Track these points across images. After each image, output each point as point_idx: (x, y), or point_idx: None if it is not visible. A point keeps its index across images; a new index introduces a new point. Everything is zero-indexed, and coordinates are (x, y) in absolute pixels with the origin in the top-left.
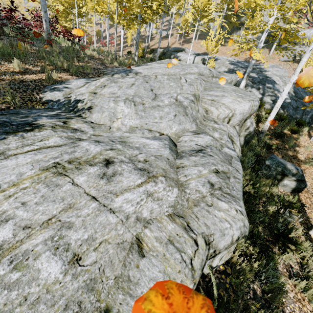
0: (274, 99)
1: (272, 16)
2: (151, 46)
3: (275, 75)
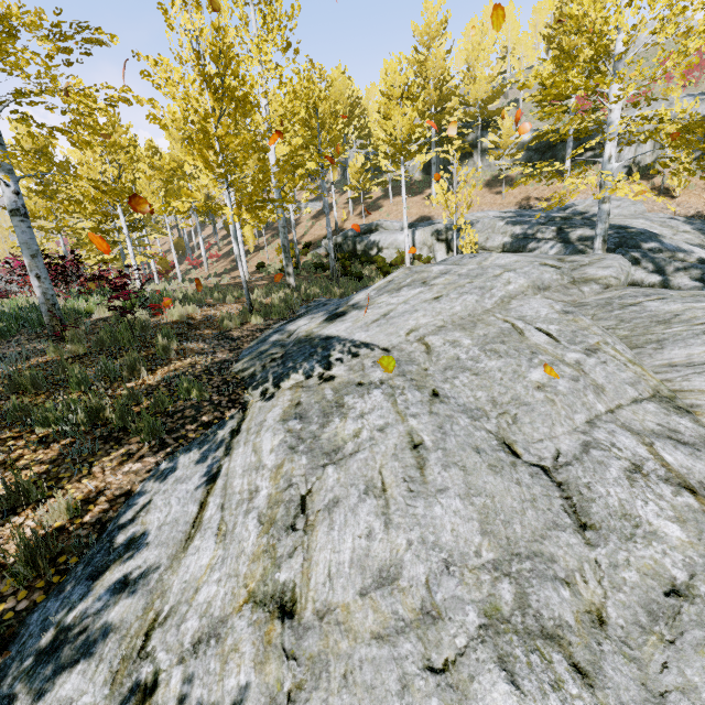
0: (699, 275)
1: (621, 98)
2: (301, 237)
3: (622, 216)
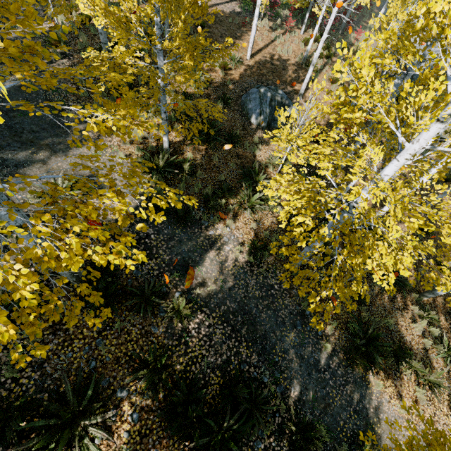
0: None
1: None
2: None
3: None
